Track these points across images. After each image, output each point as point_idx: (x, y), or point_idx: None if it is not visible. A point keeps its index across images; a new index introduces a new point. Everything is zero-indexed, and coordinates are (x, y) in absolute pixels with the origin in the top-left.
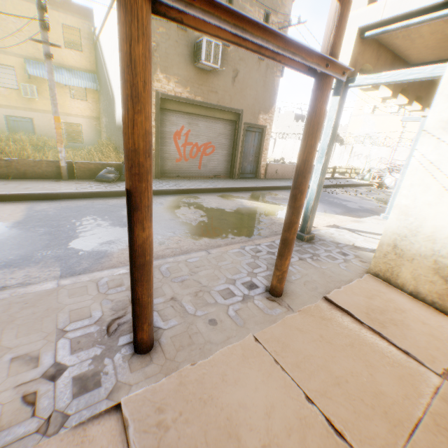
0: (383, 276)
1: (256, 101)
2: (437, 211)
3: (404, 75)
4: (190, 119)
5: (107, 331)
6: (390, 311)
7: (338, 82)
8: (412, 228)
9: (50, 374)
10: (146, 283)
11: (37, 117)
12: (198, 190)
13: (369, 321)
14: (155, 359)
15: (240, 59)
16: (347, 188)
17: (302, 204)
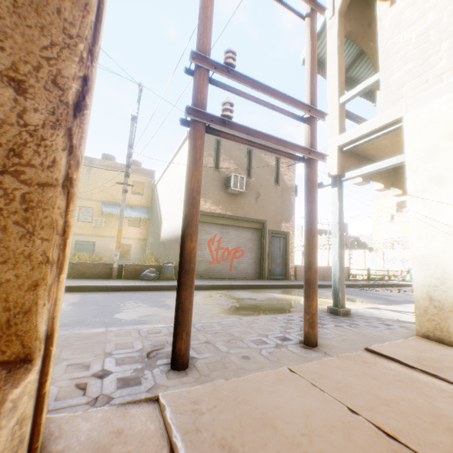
0: (433, 337)
1: (277, 213)
2: (451, 254)
3: (378, 165)
4: (221, 228)
5: (147, 356)
6: (446, 361)
7: (333, 179)
8: (437, 276)
9: (98, 374)
10: (189, 288)
11: (99, 240)
12: (229, 286)
13: (420, 365)
14: (190, 374)
15: (260, 185)
16: (387, 288)
17: (315, 246)
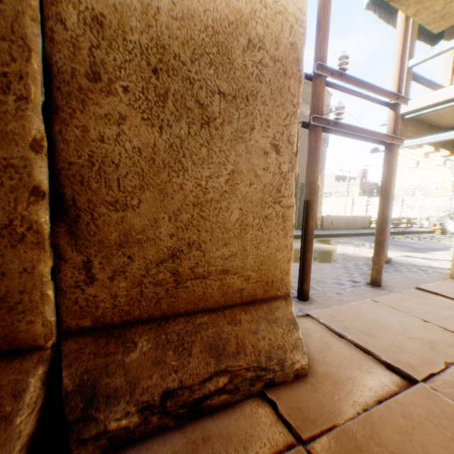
0: None
1: None
2: None
3: (440, 137)
4: None
5: None
6: None
7: None
8: None
9: None
10: (311, 251)
11: None
12: None
13: None
14: (314, 303)
15: None
16: (407, 235)
17: (387, 216)
